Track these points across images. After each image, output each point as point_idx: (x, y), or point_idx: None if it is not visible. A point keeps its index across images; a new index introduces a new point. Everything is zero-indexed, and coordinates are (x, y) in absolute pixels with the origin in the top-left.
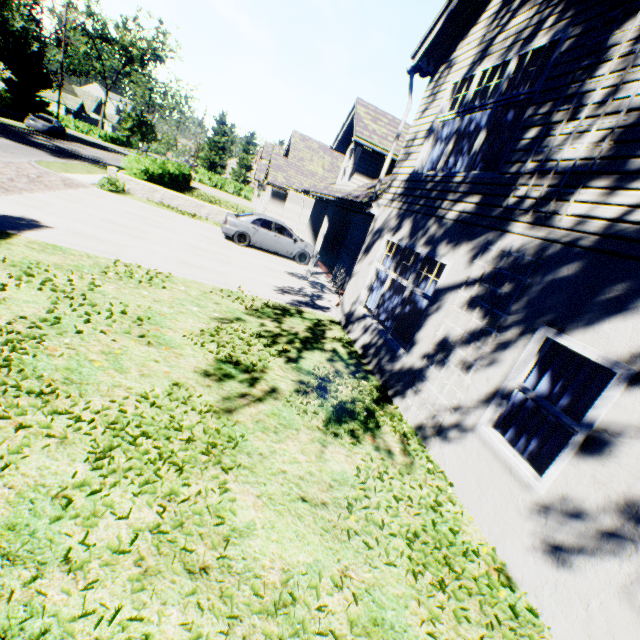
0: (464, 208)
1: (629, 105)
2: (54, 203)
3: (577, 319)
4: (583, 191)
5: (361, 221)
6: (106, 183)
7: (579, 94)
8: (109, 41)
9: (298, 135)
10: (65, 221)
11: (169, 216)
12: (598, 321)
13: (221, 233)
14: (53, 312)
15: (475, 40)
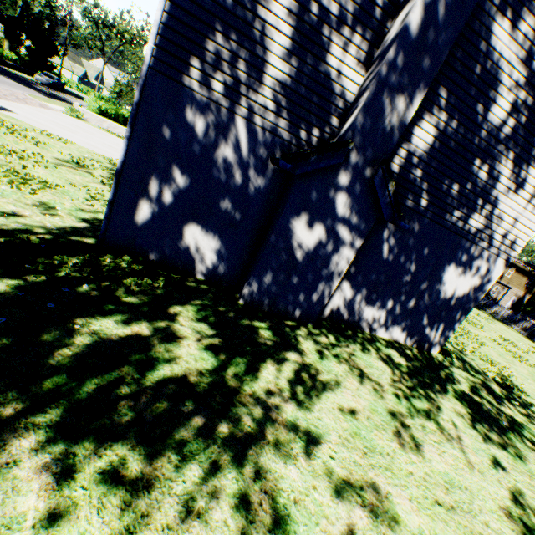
0: None
1: None
2: (26, 109)
3: None
4: None
5: None
6: (69, 111)
7: None
8: (108, 27)
9: None
10: (27, 115)
11: (106, 134)
12: None
13: None
14: None
15: None
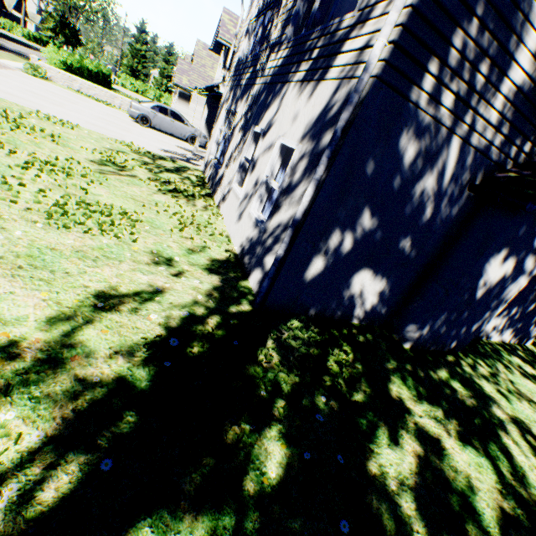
0: (248, 77)
1: (288, 8)
2: None
3: (261, 118)
4: (272, 55)
5: None
6: (29, 68)
7: (281, 3)
8: None
9: (201, 44)
10: None
11: (85, 100)
12: (264, 116)
13: (130, 118)
14: None
15: None
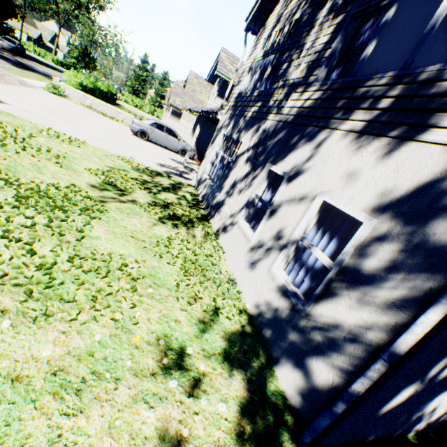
0: (255, 110)
1: (316, 50)
2: (11, 92)
3: (280, 157)
4: (294, 95)
5: None
6: (51, 87)
7: (302, 45)
8: None
9: (193, 74)
10: (17, 103)
11: (94, 115)
12: (285, 156)
13: (130, 131)
14: (3, 142)
15: (276, 13)
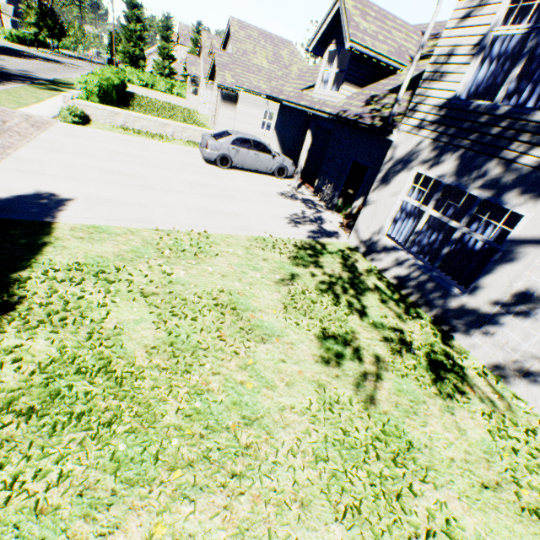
0: None
1: None
2: (45, 160)
3: None
4: None
5: (346, 133)
6: (68, 115)
7: None
8: None
9: (236, 22)
10: (74, 185)
11: (144, 145)
12: None
13: (197, 155)
14: (167, 328)
15: None
